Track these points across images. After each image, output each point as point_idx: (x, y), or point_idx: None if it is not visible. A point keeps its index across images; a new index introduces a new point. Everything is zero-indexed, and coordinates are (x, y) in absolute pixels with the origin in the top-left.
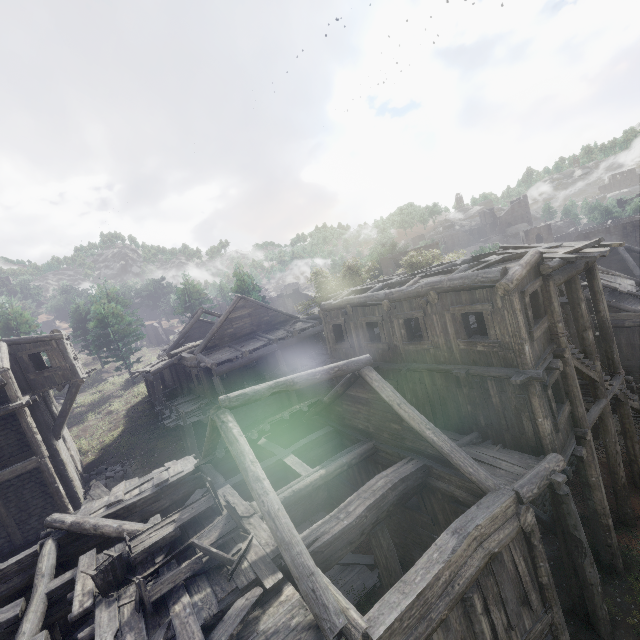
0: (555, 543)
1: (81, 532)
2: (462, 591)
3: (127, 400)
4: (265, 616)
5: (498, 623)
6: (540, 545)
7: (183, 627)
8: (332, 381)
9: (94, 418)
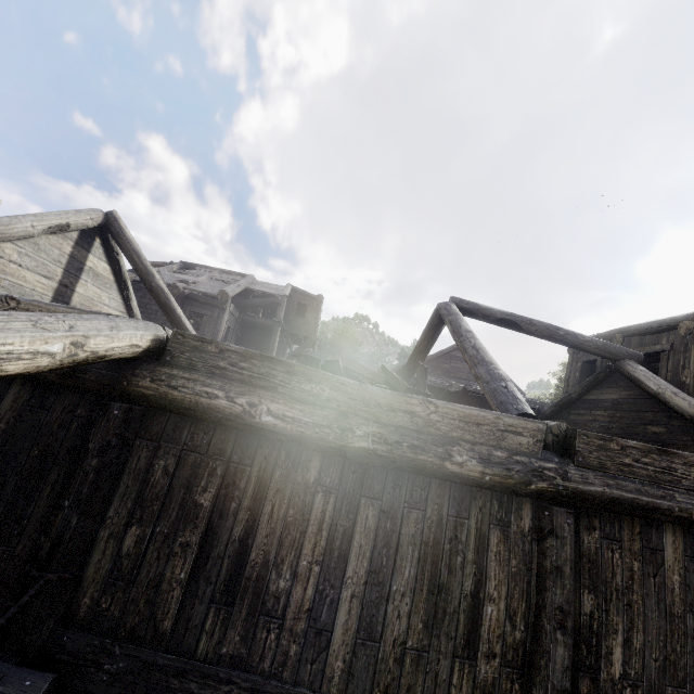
0: None
1: None
2: None
3: None
4: None
5: None
6: None
7: None
8: None
9: None
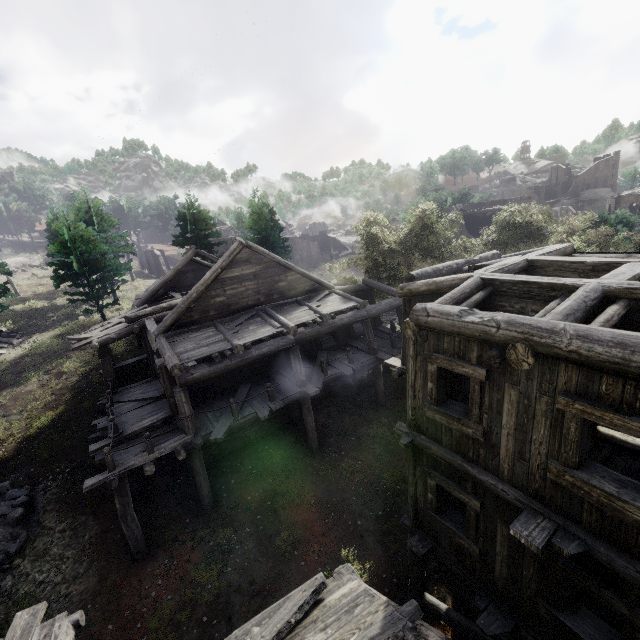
0: None
1: None
2: None
3: (87, 358)
4: None
5: None
6: None
7: None
8: (368, 389)
9: (37, 379)
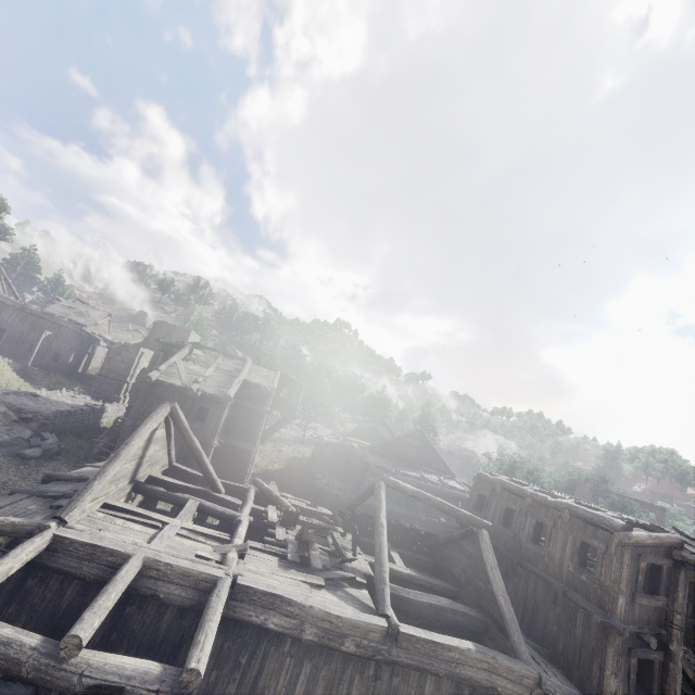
0: None
1: (269, 496)
2: (460, 676)
3: (293, 450)
4: (350, 588)
5: None
6: None
7: (314, 559)
8: None
9: (269, 447)
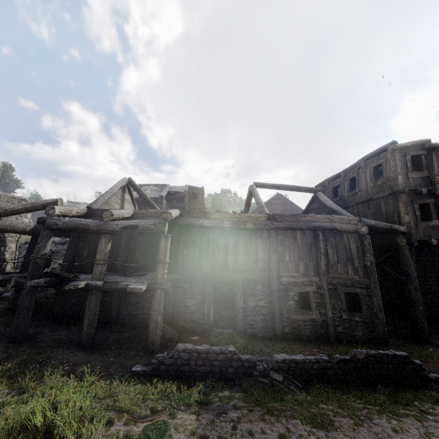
0: (428, 328)
1: None
2: (314, 226)
3: None
4: None
5: (330, 253)
6: (369, 246)
7: None
8: None
9: None
